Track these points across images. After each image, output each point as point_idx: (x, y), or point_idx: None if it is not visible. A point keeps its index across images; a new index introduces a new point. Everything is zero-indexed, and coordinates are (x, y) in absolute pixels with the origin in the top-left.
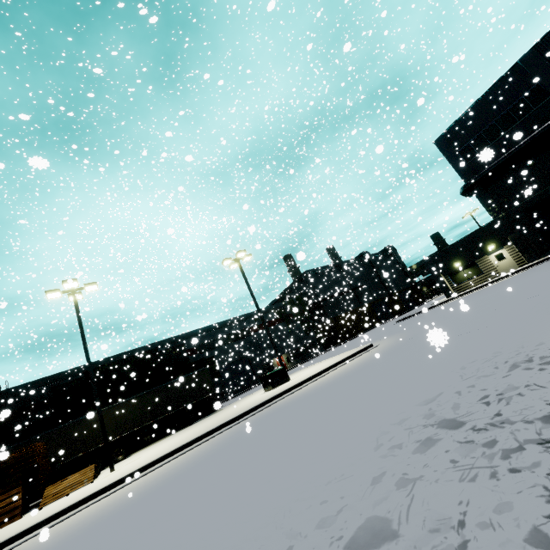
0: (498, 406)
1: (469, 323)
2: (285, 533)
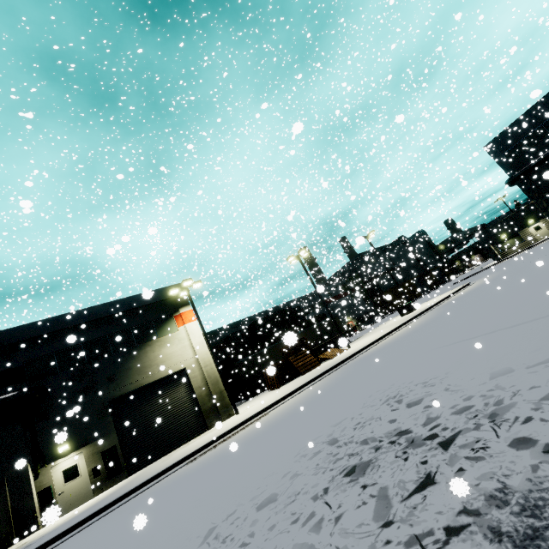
0: None
1: None
2: None
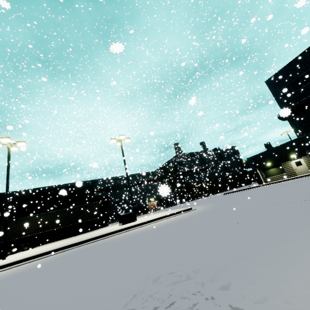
0: None
1: (239, 213)
2: None
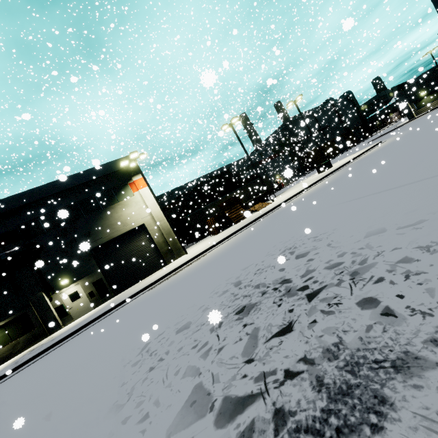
0: None
1: None
2: None
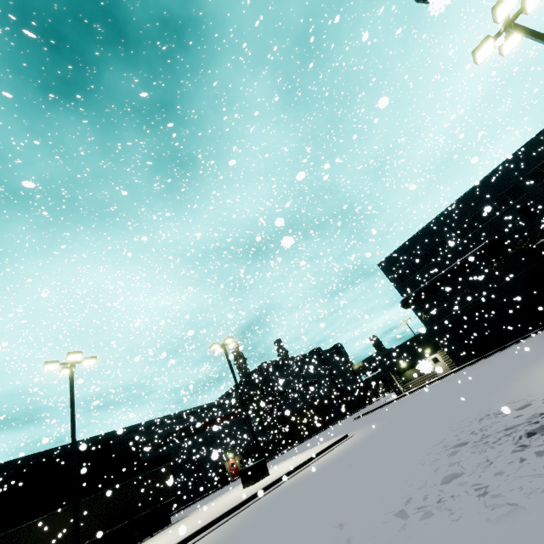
0: (482, 432)
1: (434, 408)
2: (399, 498)
